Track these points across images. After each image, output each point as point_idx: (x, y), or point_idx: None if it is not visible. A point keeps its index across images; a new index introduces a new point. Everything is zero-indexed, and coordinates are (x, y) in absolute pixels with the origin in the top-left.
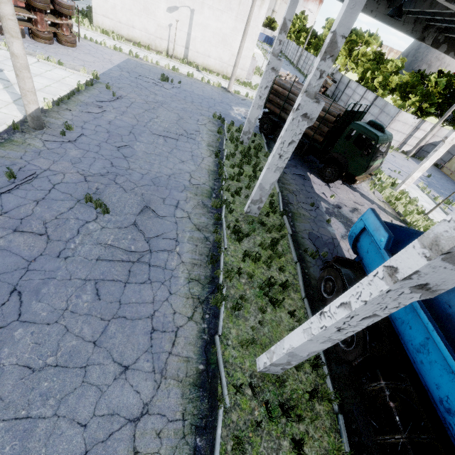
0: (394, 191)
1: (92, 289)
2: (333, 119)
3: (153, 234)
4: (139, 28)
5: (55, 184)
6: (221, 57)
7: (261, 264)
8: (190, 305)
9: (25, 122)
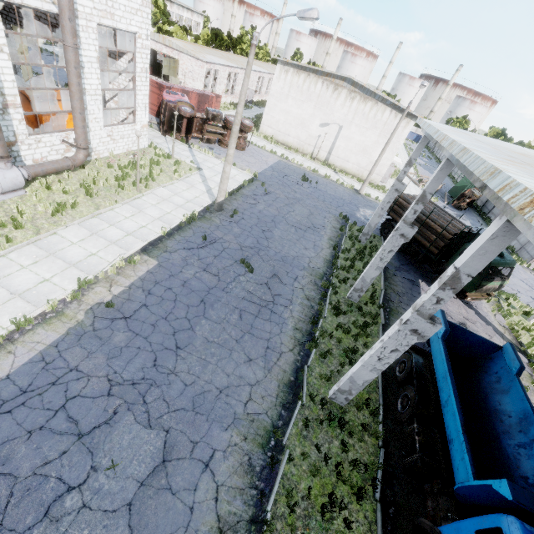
0: (527, 321)
1: (238, 313)
2: (449, 237)
3: (277, 293)
4: (293, 136)
5: (225, 248)
6: (359, 163)
7: (350, 337)
8: (292, 343)
9: (212, 206)
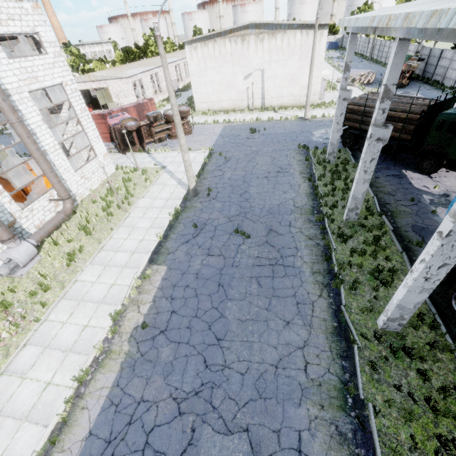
0: None
1: (255, 282)
2: (417, 117)
3: (280, 246)
4: (226, 100)
5: (216, 226)
6: (292, 93)
7: (368, 257)
8: (318, 288)
9: (188, 194)
